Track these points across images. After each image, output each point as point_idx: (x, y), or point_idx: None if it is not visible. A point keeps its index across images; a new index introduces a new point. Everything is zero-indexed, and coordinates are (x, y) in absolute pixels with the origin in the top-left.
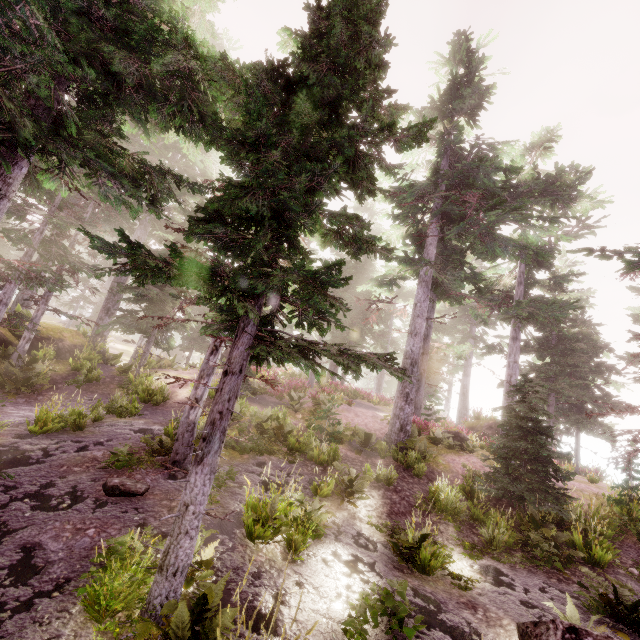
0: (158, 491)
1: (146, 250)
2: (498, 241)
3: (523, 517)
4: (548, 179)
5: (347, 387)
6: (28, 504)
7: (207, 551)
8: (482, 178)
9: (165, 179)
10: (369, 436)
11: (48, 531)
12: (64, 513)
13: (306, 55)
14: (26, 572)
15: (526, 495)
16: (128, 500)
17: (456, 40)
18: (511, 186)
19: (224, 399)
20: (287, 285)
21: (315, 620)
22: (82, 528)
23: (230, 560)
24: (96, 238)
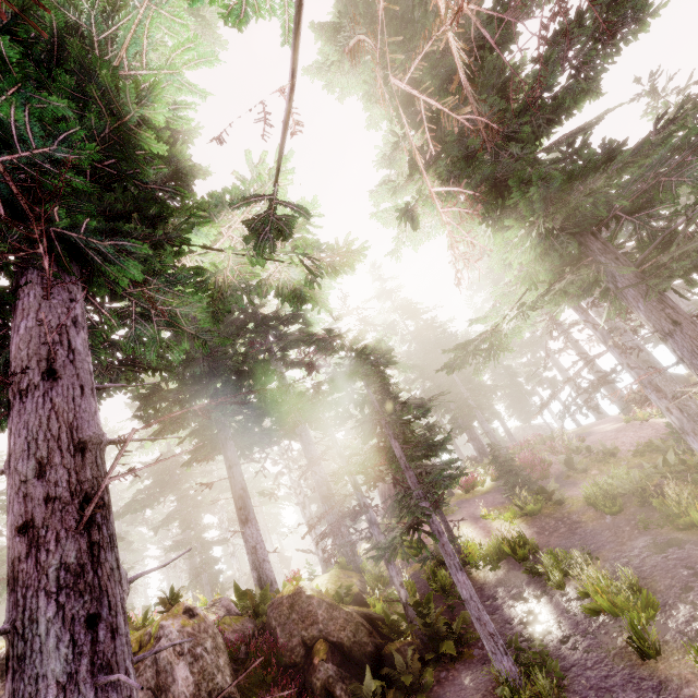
0: None
1: None
2: None
3: None
4: None
5: (527, 440)
6: None
7: None
8: None
9: None
10: None
11: None
12: None
13: None
14: None
15: None
16: None
17: None
18: None
19: None
20: None
21: None
22: None
23: None
24: None
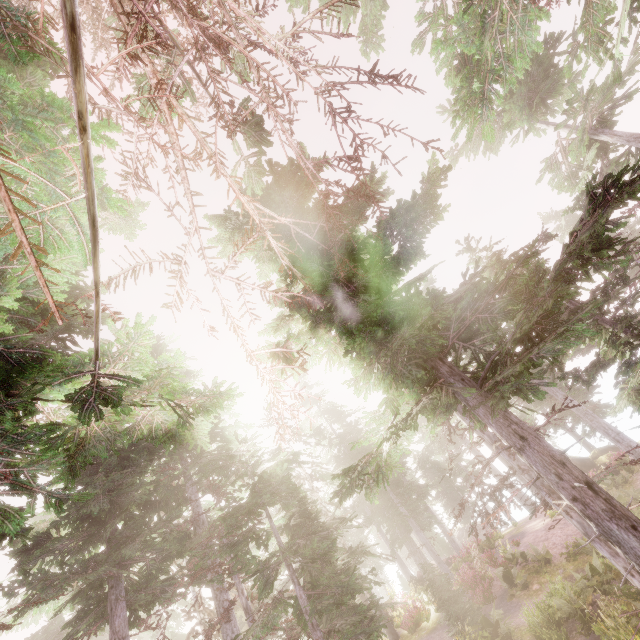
0: None
1: None
2: None
3: None
4: None
5: (467, 548)
6: None
7: None
8: None
9: None
10: None
11: None
12: None
13: None
14: None
15: None
16: None
17: None
18: None
19: None
20: None
21: None
22: None
23: None
24: None
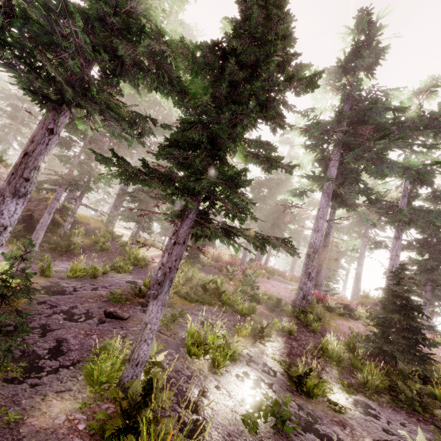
0: (136, 319)
1: (127, 162)
2: (386, 163)
3: (394, 370)
4: (432, 116)
5: (268, 267)
6: (62, 316)
7: (160, 357)
8: (375, 116)
9: (147, 121)
10: (279, 300)
11: (71, 333)
12: (81, 324)
13: (235, 34)
14: (57, 353)
15: (397, 354)
16: (117, 321)
17: (360, 15)
18: (400, 122)
19: (172, 259)
20: (215, 187)
21: (224, 411)
22: (90, 334)
23: (174, 365)
24: (98, 154)
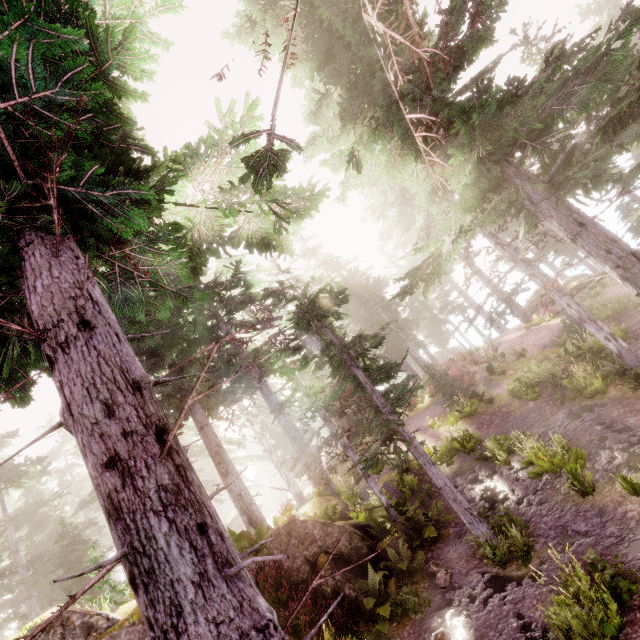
0: None
1: None
2: None
3: None
4: None
5: (450, 359)
6: None
7: None
8: None
9: None
10: None
11: None
12: None
13: None
14: None
15: None
16: None
17: None
18: None
19: None
20: None
21: None
22: None
23: None
24: None
